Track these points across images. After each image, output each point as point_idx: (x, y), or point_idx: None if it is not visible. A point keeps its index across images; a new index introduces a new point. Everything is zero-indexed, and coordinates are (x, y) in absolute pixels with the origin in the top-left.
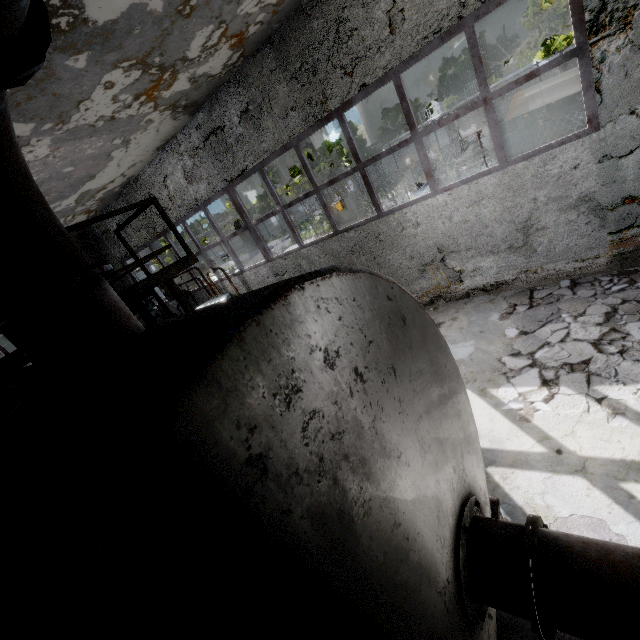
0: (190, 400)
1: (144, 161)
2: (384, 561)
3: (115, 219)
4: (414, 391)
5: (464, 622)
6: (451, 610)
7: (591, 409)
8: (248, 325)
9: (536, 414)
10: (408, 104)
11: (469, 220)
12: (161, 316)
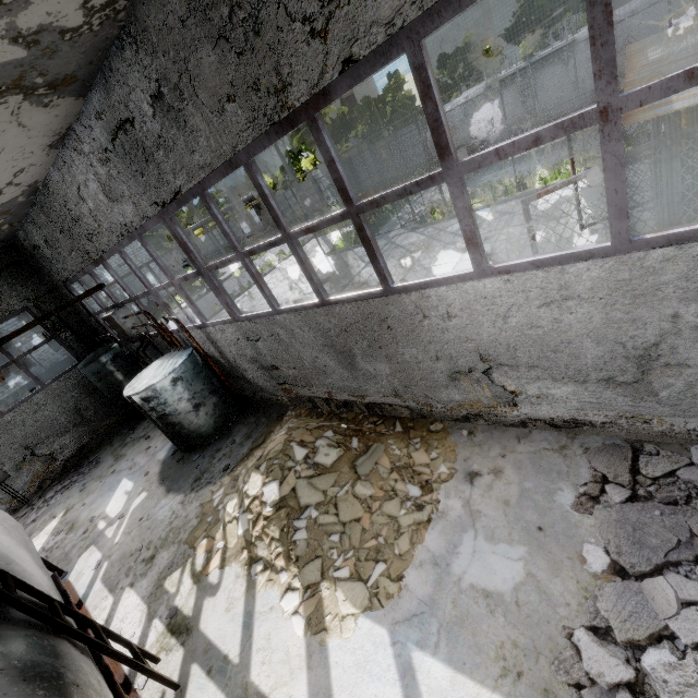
0: None
1: (40, 163)
2: None
3: (40, 234)
4: None
5: None
6: None
7: None
8: None
9: None
10: (437, 106)
11: (539, 326)
12: (123, 356)
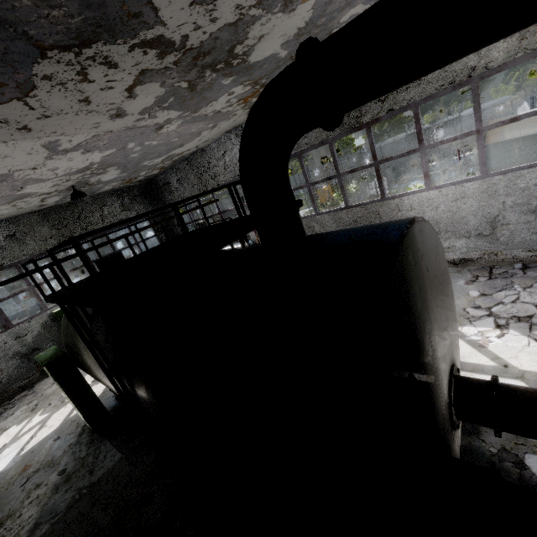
0: (401, 249)
1: (214, 139)
2: (431, 356)
3: (177, 176)
4: (440, 291)
5: (450, 422)
6: (446, 409)
7: (531, 344)
8: (409, 230)
9: (490, 344)
10: (421, 126)
11: (451, 211)
12: None
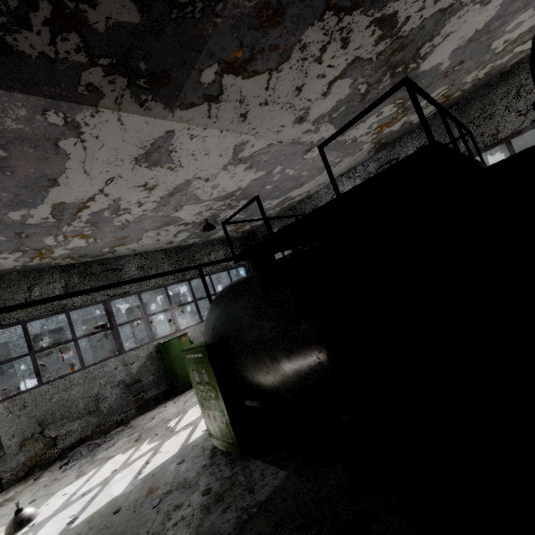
0: None
1: (325, 184)
2: None
3: (278, 225)
4: None
5: None
6: None
7: None
8: None
9: None
10: None
11: None
12: None
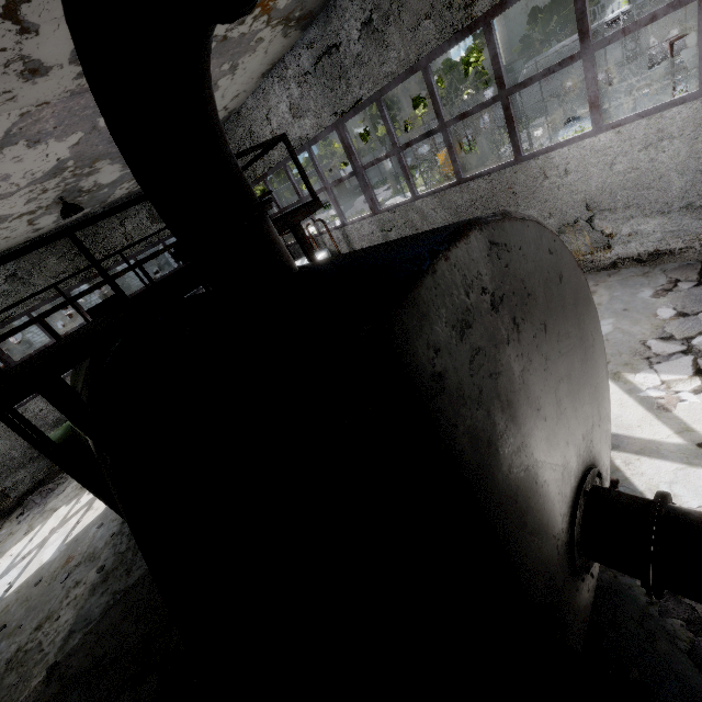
0: (400, 316)
1: (247, 91)
2: (516, 492)
3: None
4: (559, 352)
5: (570, 569)
6: (561, 554)
7: None
8: (439, 259)
9: (680, 405)
10: (584, 3)
11: (638, 168)
12: None
